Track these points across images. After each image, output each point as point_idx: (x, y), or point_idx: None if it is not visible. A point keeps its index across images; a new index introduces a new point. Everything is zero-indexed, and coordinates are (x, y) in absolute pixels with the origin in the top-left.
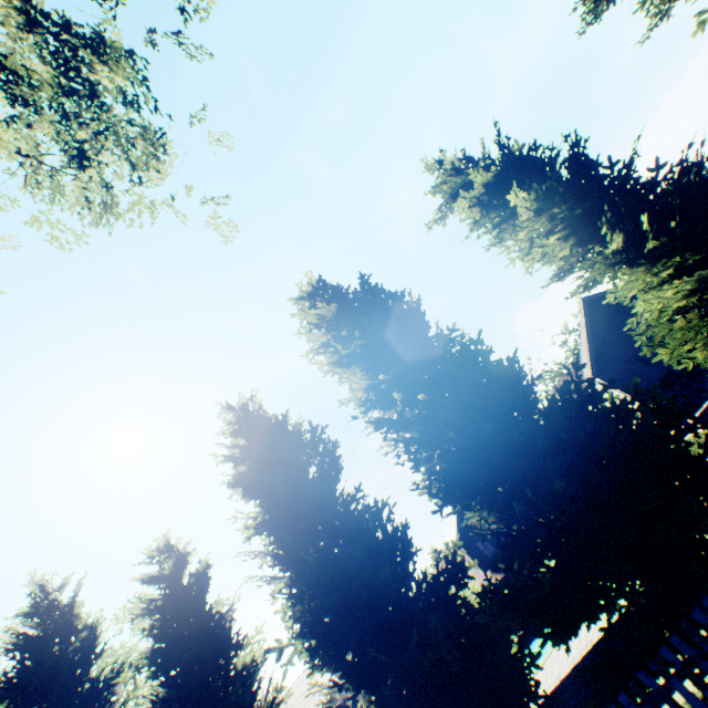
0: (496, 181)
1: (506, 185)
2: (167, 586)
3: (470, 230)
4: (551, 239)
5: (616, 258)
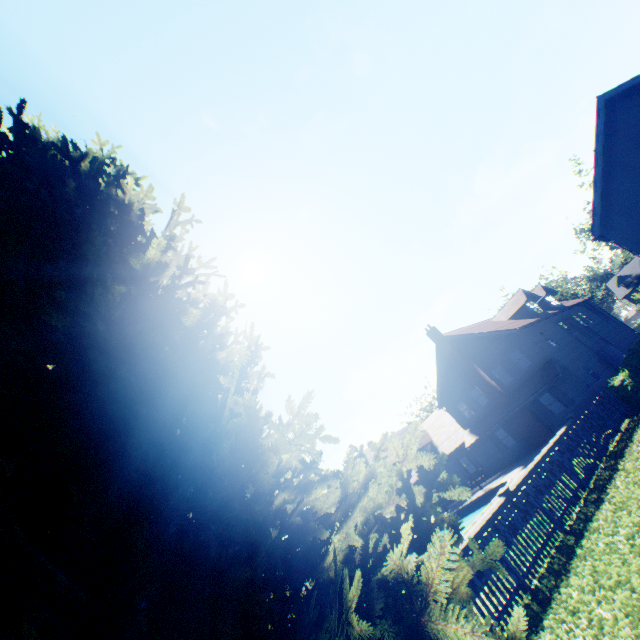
0: None
1: None
2: None
3: None
4: None
5: None
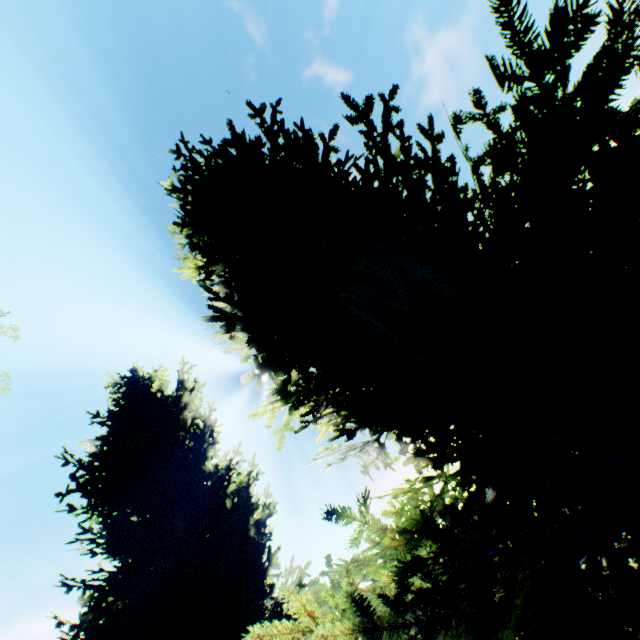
0: (196, 233)
1: None
2: None
3: None
4: None
5: None
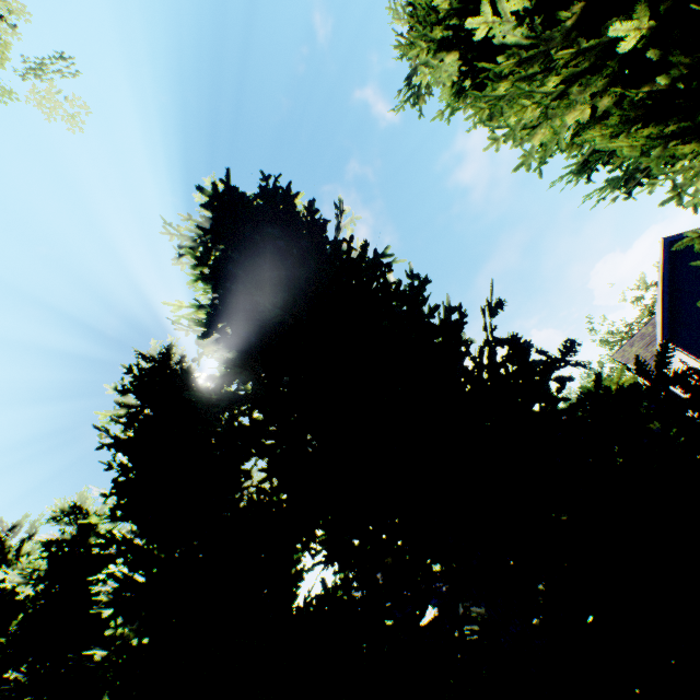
0: None
1: (496, 5)
2: (51, 556)
3: (451, 108)
4: (551, 80)
5: (683, 108)
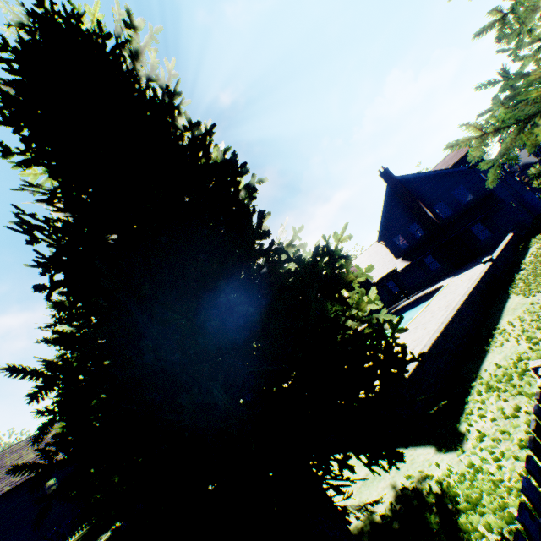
0: None
1: None
2: None
3: None
4: None
5: None
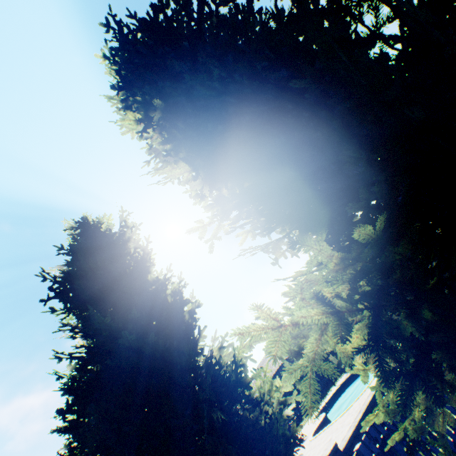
0: (129, 98)
1: None
2: None
3: None
4: None
5: None
